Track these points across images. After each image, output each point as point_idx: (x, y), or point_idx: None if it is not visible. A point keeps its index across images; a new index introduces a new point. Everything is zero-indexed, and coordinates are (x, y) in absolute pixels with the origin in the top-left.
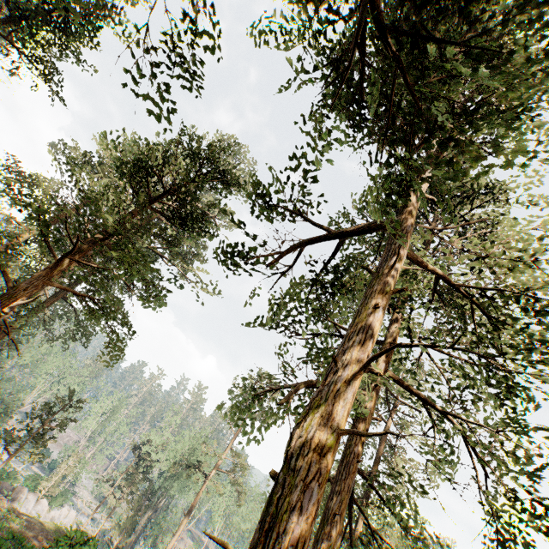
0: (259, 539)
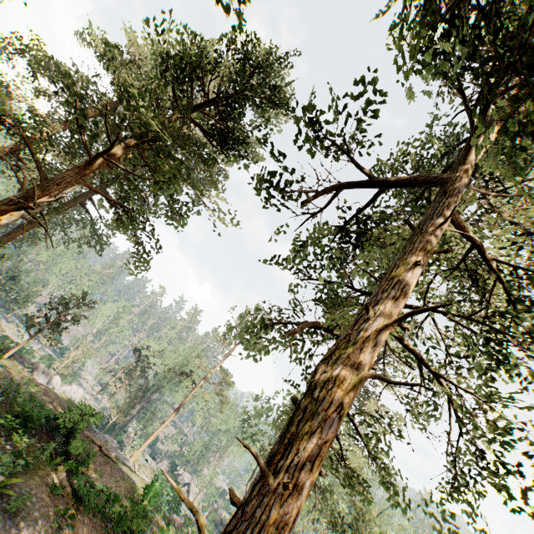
0: (278, 450)
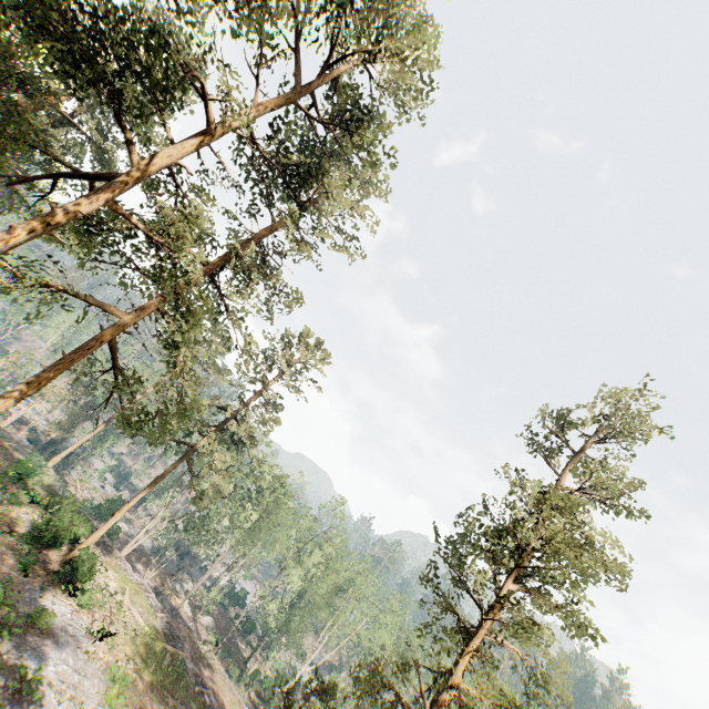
0: None
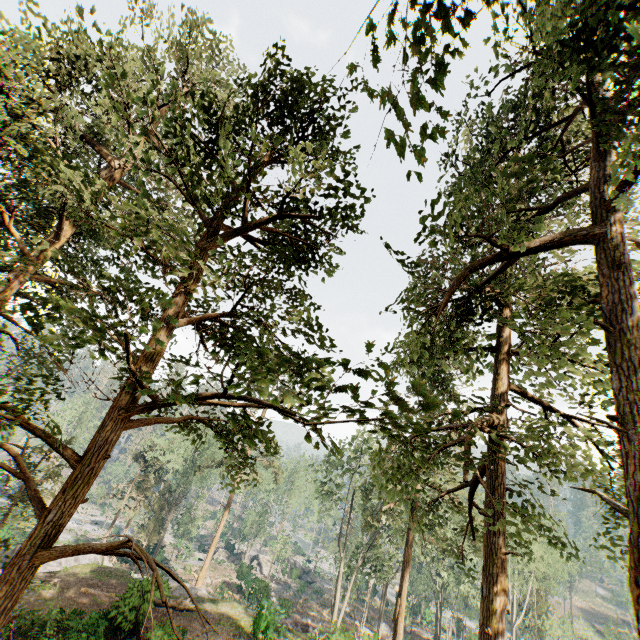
0: None
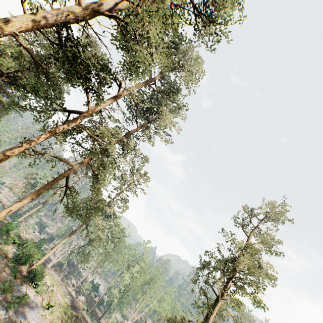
0: None
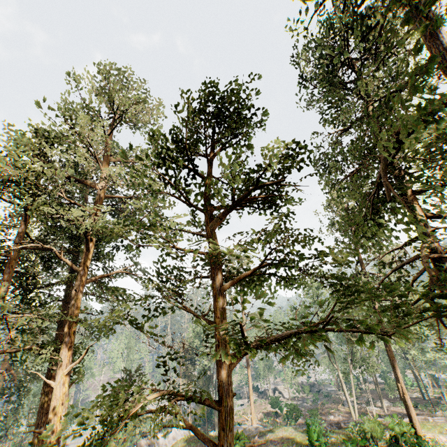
0: None
